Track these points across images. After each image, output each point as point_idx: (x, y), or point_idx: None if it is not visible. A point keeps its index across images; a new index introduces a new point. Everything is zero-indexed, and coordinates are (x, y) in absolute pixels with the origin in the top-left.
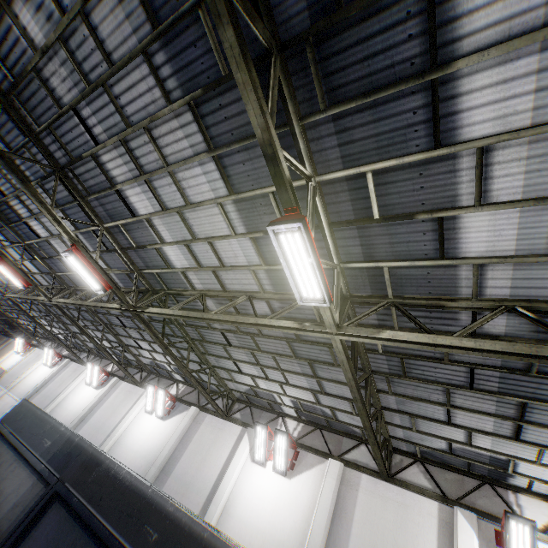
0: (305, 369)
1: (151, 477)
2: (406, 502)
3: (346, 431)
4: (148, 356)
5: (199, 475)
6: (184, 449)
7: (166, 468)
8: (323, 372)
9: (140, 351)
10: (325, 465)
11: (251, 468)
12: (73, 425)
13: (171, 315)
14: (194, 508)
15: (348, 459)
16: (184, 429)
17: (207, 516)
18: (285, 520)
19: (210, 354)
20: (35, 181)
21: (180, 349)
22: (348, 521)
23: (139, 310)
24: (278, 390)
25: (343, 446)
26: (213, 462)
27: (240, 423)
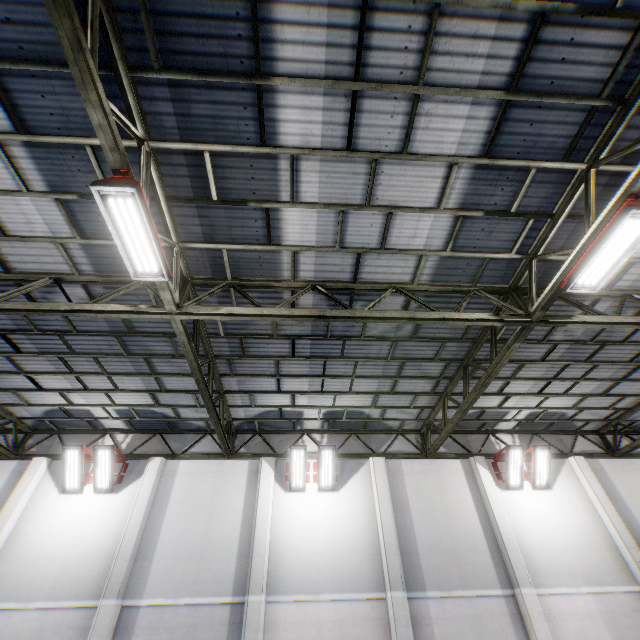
0: (617, 373)
1: (400, 568)
2: (638, 467)
3: (560, 429)
4: (273, 403)
5: (457, 533)
6: (407, 513)
7: (404, 548)
8: (636, 373)
9: (260, 397)
10: (568, 464)
11: (508, 497)
12: (122, 576)
13: (638, 324)
14: (485, 569)
15: (578, 452)
16: (389, 489)
17: (517, 567)
18: (578, 526)
19: (473, 378)
20: (544, 4)
21: (409, 379)
22: (619, 500)
23: (566, 320)
24: (530, 404)
25: (566, 443)
26: (461, 511)
27: (453, 456)
